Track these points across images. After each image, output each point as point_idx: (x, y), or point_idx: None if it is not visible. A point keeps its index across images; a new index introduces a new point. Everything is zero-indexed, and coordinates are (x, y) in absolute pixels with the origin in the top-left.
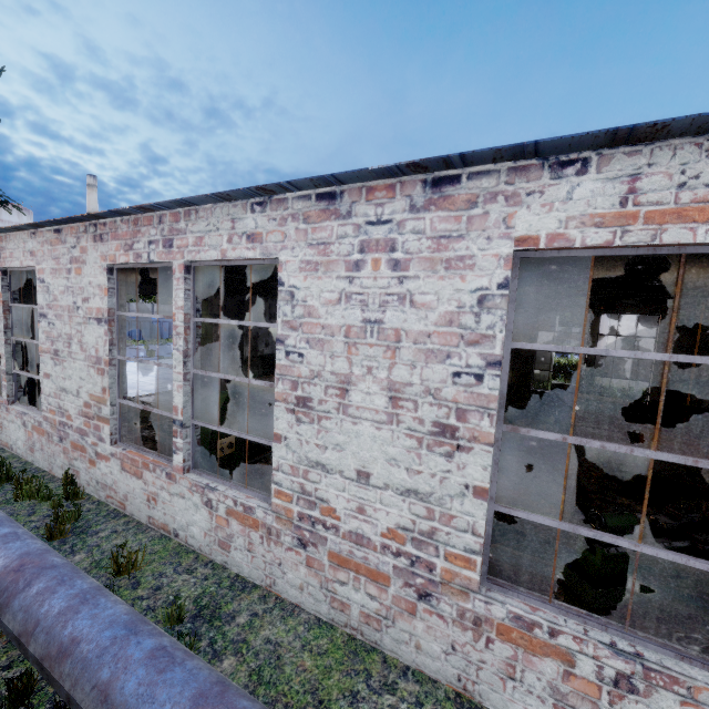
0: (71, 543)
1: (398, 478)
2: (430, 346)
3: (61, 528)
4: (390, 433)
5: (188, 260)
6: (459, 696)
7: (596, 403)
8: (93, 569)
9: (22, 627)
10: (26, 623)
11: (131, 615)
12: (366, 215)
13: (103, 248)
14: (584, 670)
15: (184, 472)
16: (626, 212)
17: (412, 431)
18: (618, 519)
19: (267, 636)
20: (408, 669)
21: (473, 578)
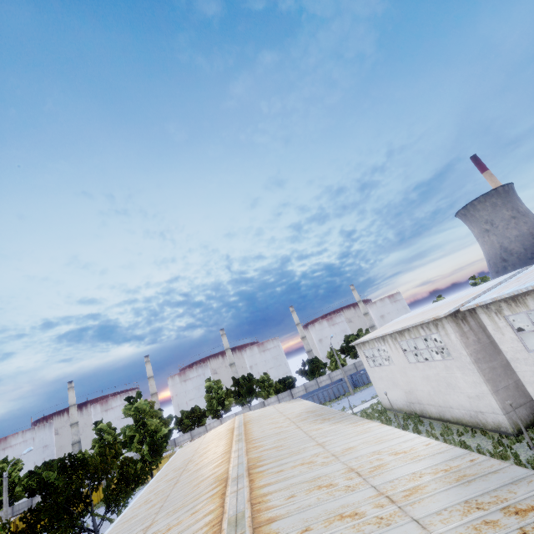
0: None
1: None
2: None
3: None
4: None
5: None
6: None
7: None
8: None
9: None
10: None
11: None
12: None
13: None
14: None
15: None
16: None
17: None
18: None
19: None
20: None
21: None
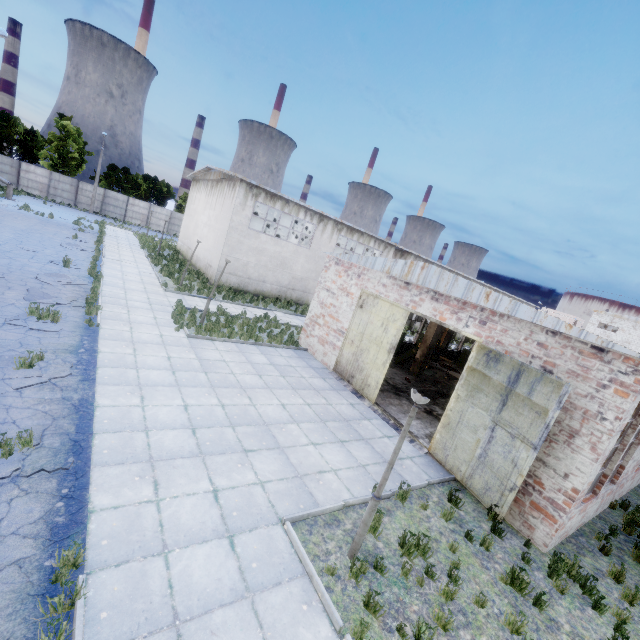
0: None
1: None
2: None
3: None
4: None
5: None
6: None
7: None
8: None
9: None
10: None
11: None
12: None
13: None
14: None
15: None
16: None
17: None
18: None
19: None
20: None
21: None
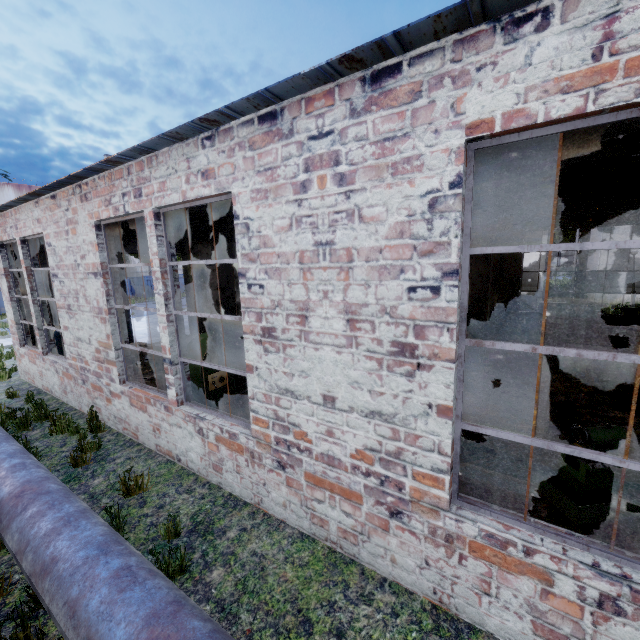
0: (92, 469)
1: (361, 400)
2: (382, 262)
3: (83, 457)
4: (350, 356)
5: (156, 207)
6: (435, 608)
7: (587, 320)
8: (108, 491)
9: (17, 546)
10: (20, 542)
11: (106, 536)
12: (307, 130)
13: (89, 207)
14: (563, 590)
15: (178, 405)
16: (601, 66)
17: (371, 353)
18: (605, 432)
19: (253, 549)
20: (385, 581)
21: (442, 497)
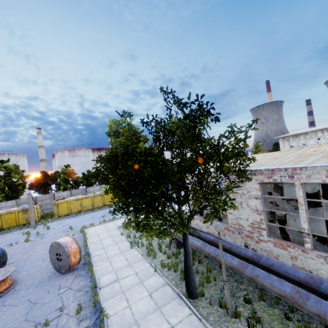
0: None
1: None
2: None
3: None
4: None
5: (303, 182)
6: None
7: None
8: None
9: None
10: None
11: None
12: None
13: (256, 177)
14: None
15: (311, 250)
16: None
17: None
18: None
19: None
20: None
21: None
